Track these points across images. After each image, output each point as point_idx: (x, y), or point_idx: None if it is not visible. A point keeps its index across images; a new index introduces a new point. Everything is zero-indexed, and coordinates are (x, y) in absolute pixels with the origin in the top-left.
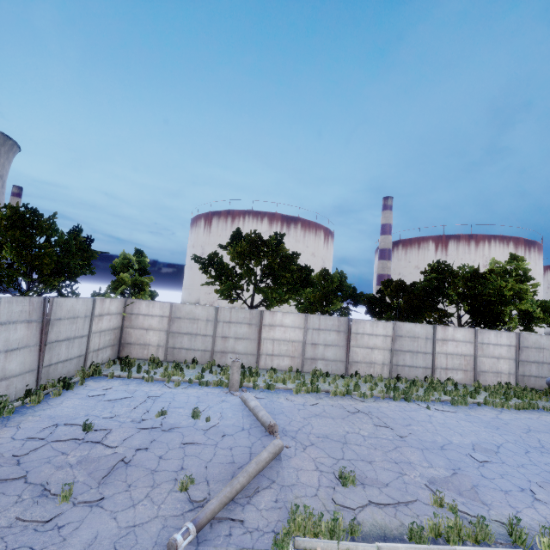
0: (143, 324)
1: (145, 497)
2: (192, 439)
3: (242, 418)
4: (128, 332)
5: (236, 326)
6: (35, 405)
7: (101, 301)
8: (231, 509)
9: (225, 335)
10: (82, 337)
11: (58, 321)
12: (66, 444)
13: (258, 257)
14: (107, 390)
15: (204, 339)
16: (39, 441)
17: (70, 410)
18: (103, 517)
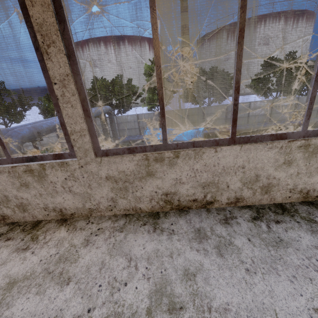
0: None
1: None
2: None
3: None
4: None
5: None
6: None
7: None
8: None
9: None
10: None
11: None
12: None
13: None
14: None
15: None
16: None
17: None
18: None
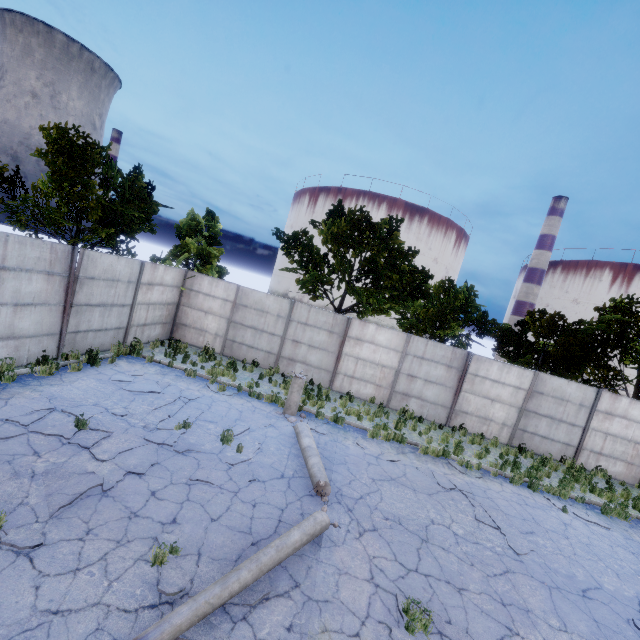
0: (202, 305)
1: (100, 559)
2: (206, 475)
3: (287, 457)
4: (184, 311)
5: (313, 331)
6: (45, 376)
7: (153, 266)
8: (214, 623)
9: (297, 339)
10: (122, 306)
11: (90, 281)
12: (47, 440)
13: (358, 244)
14: (137, 377)
15: (271, 339)
16: (19, 427)
17: (80, 393)
18: (22, 581)
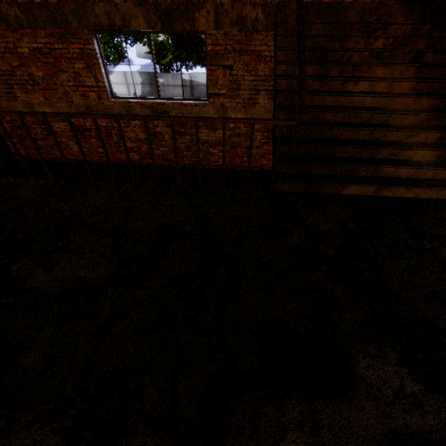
0: None
1: None
2: None
3: None
4: None
5: None
6: None
7: None
8: None
9: None
10: None
11: None
12: None
13: None
14: None
15: None
16: None
17: None
18: None
